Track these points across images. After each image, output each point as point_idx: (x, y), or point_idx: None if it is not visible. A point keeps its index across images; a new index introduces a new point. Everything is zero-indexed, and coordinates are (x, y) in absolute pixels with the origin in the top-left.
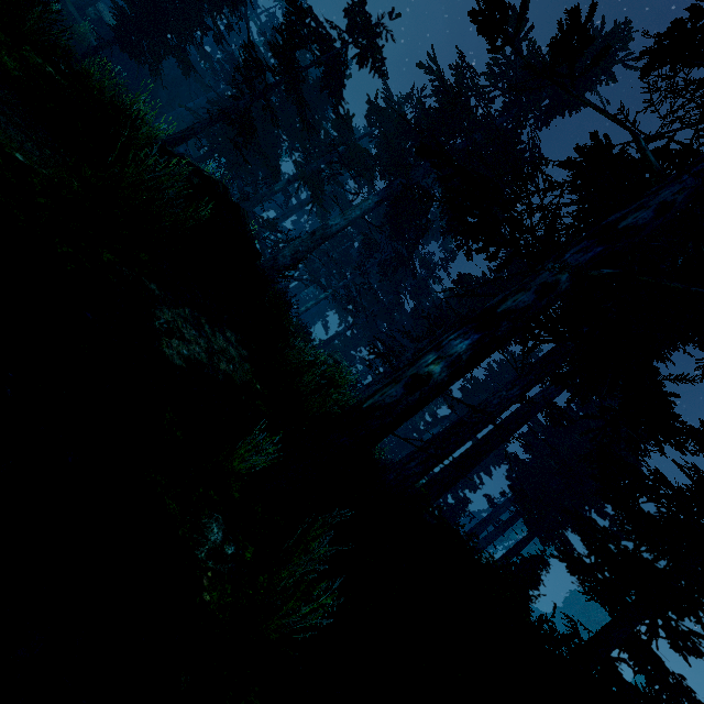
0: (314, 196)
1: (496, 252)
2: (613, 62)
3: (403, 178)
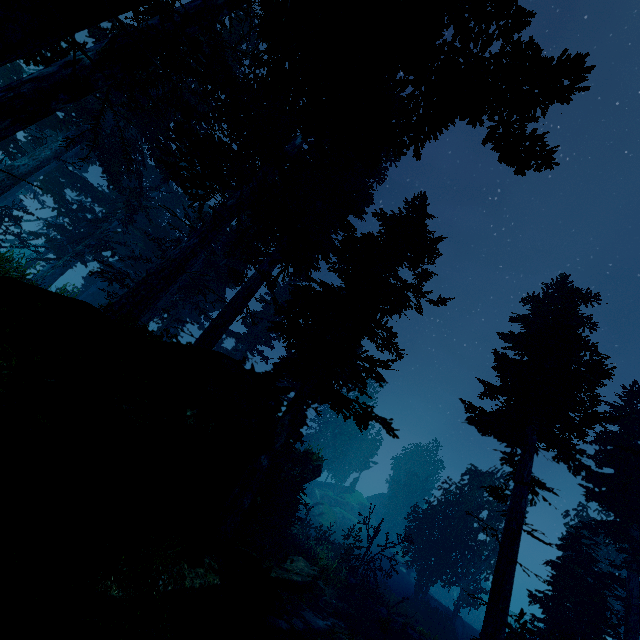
0: (4, 152)
1: None
2: (254, 38)
3: (89, 119)
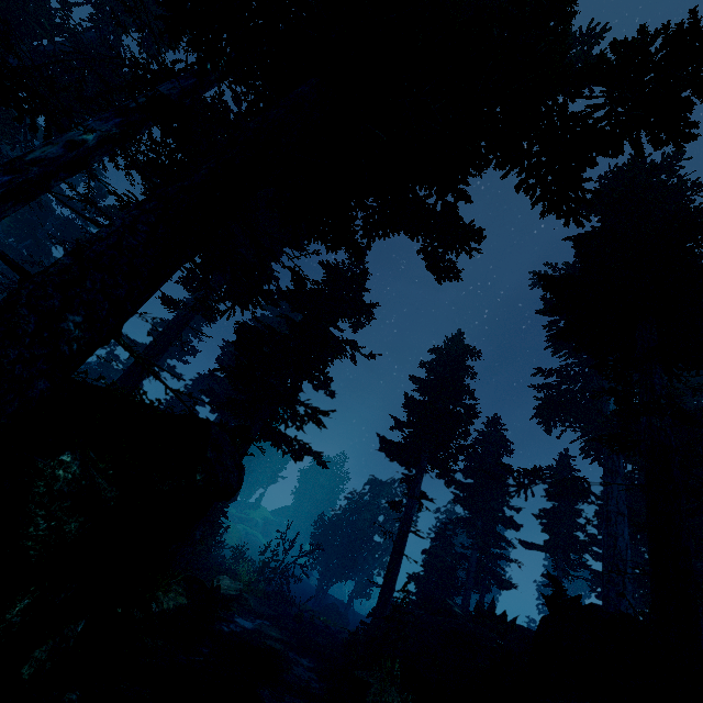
0: None
1: (34, 121)
2: None
3: None
